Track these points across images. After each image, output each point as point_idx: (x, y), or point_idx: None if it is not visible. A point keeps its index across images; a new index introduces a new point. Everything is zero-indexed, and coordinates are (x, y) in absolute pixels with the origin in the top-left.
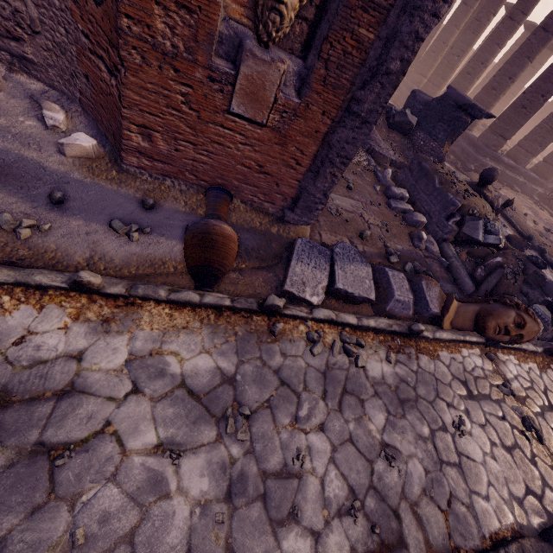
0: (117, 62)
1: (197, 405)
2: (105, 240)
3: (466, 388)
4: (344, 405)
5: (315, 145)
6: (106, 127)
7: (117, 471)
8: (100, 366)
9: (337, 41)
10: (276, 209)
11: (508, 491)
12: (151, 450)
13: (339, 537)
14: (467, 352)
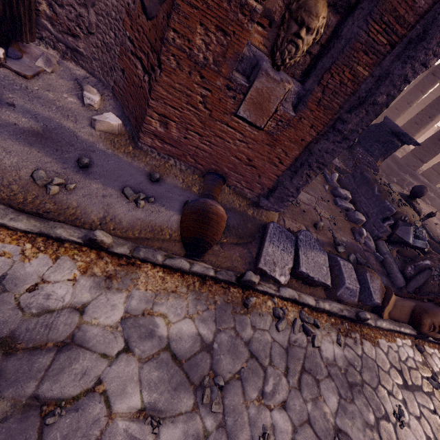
0: (154, 64)
1: (178, 370)
2: (117, 204)
3: (402, 377)
4: (303, 384)
5: (298, 150)
6: (131, 111)
7: (101, 435)
8: (99, 321)
9: (337, 73)
10: (253, 195)
11: None
12: (134, 414)
13: None
14: (401, 341)
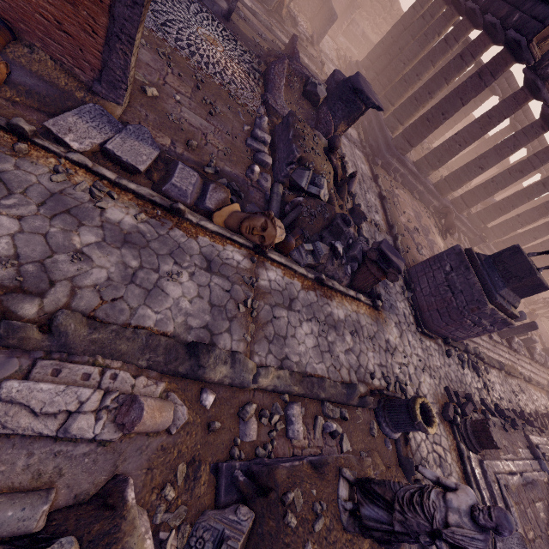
0: None
1: None
2: None
3: (208, 264)
4: (59, 218)
5: (105, 17)
6: None
7: None
8: None
9: None
10: (87, 79)
11: (185, 319)
12: None
13: None
14: (233, 249)
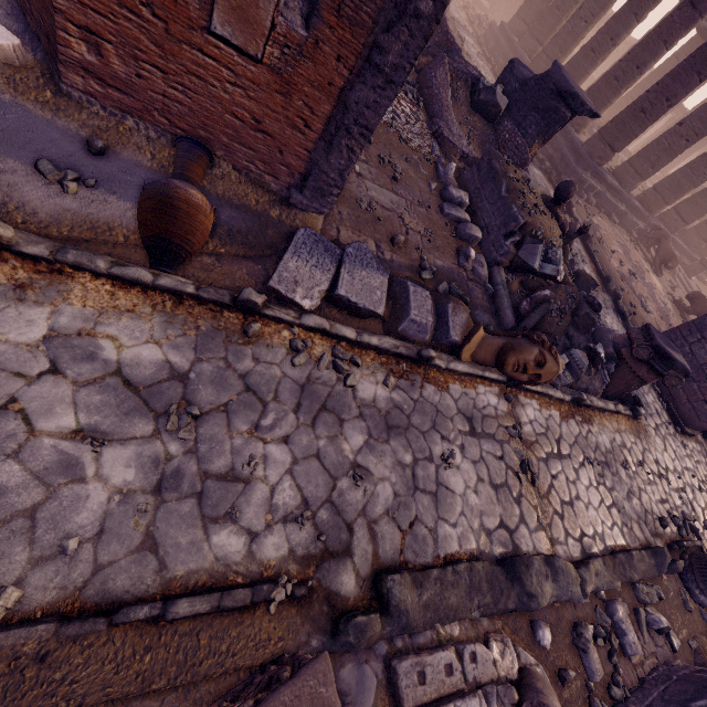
0: None
1: (133, 397)
2: (27, 185)
3: (469, 424)
4: (319, 422)
5: (329, 104)
6: (37, 21)
7: (20, 449)
8: (8, 338)
9: None
10: (280, 186)
11: (480, 522)
12: (68, 435)
13: (278, 540)
14: (484, 389)
